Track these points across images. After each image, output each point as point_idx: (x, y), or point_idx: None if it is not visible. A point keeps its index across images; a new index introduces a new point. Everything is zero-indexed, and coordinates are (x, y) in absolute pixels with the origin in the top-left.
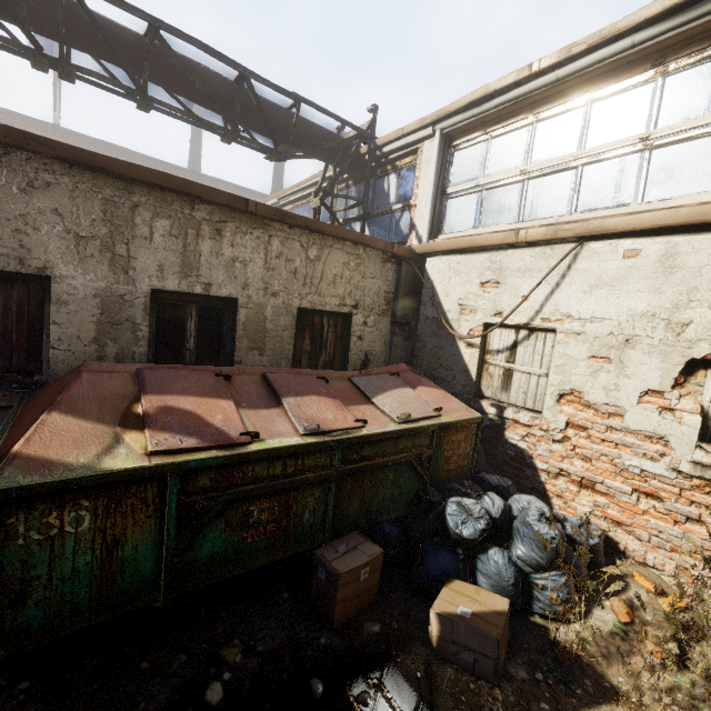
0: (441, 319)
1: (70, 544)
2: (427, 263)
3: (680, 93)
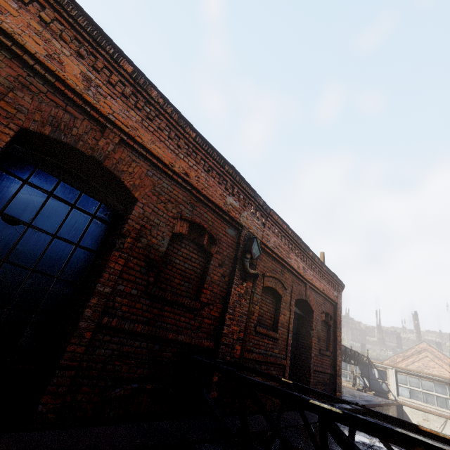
0: None
1: None
2: (403, 407)
3: None
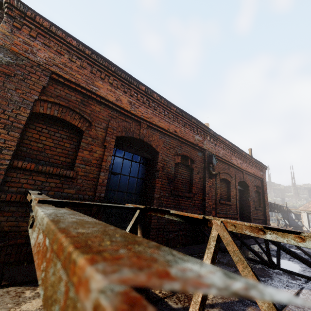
0: None
1: None
2: None
3: None
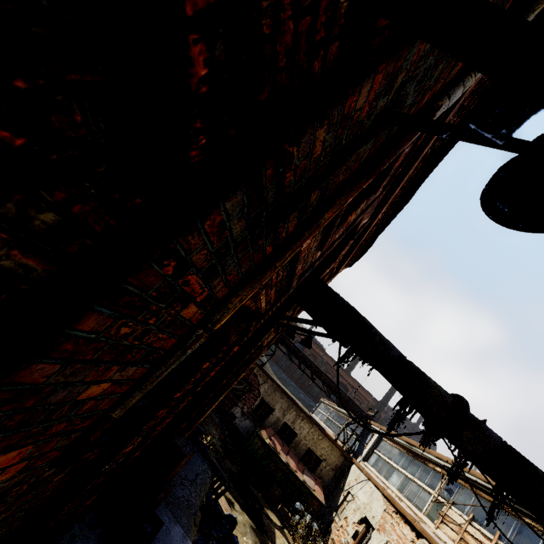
0: (342, 482)
1: (257, 445)
2: (352, 465)
3: (405, 461)
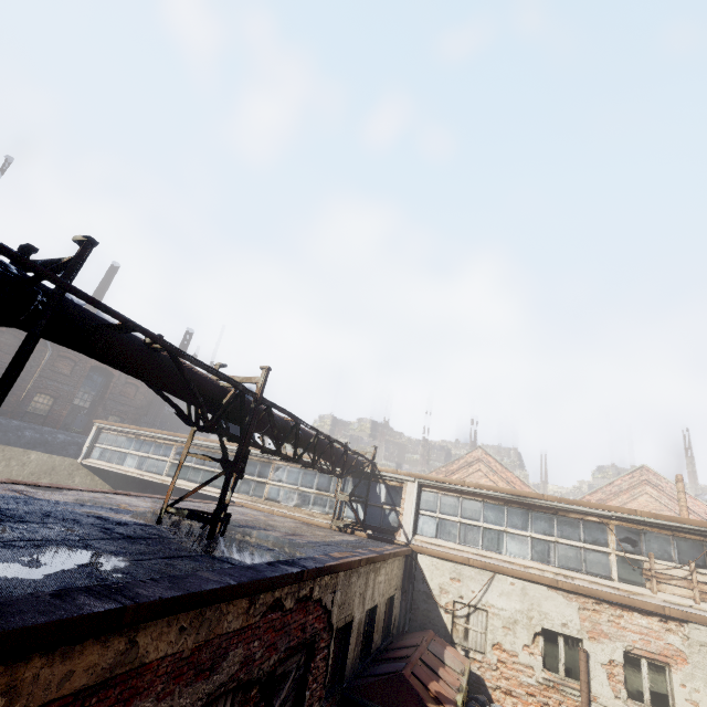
0: (432, 595)
1: None
2: (418, 557)
3: (514, 518)
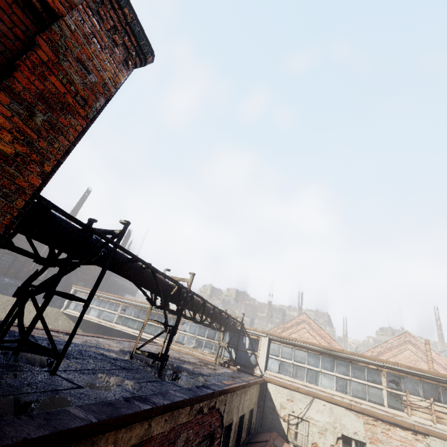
0: (276, 409)
1: None
2: (268, 384)
3: (325, 363)
